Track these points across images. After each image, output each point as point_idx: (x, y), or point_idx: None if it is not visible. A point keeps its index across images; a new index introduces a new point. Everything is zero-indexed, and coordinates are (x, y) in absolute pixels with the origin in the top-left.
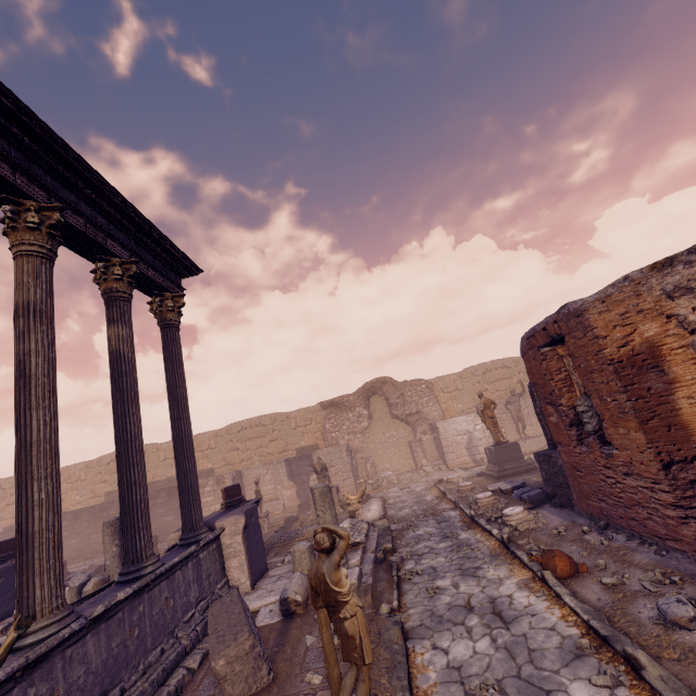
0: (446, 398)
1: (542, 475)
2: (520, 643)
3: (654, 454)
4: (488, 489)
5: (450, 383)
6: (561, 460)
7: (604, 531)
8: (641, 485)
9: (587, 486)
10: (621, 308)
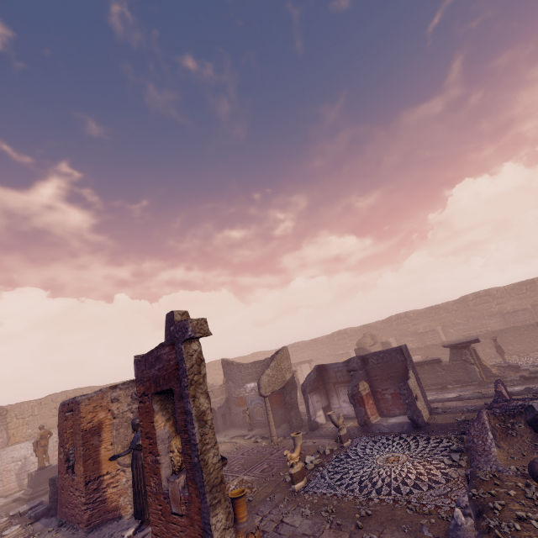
0: (18, 424)
1: (49, 494)
2: None
3: (84, 477)
4: (10, 515)
5: (28, 409)
6: (59, 483)
7: (60, 527)
8: (79, 495)
9: (64, 499)
10: (95, 403)
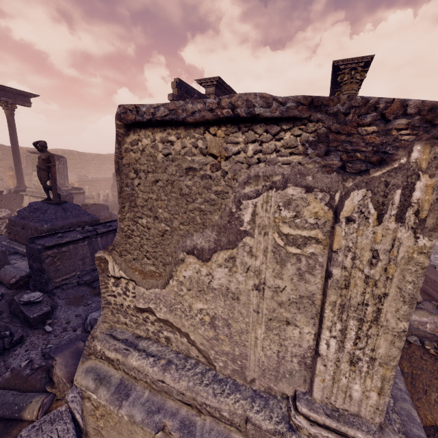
0: None
1: None
2: (437, 249)
3: None
4: None
5: None
6: None
7: None
8: None
9: None
10: None
